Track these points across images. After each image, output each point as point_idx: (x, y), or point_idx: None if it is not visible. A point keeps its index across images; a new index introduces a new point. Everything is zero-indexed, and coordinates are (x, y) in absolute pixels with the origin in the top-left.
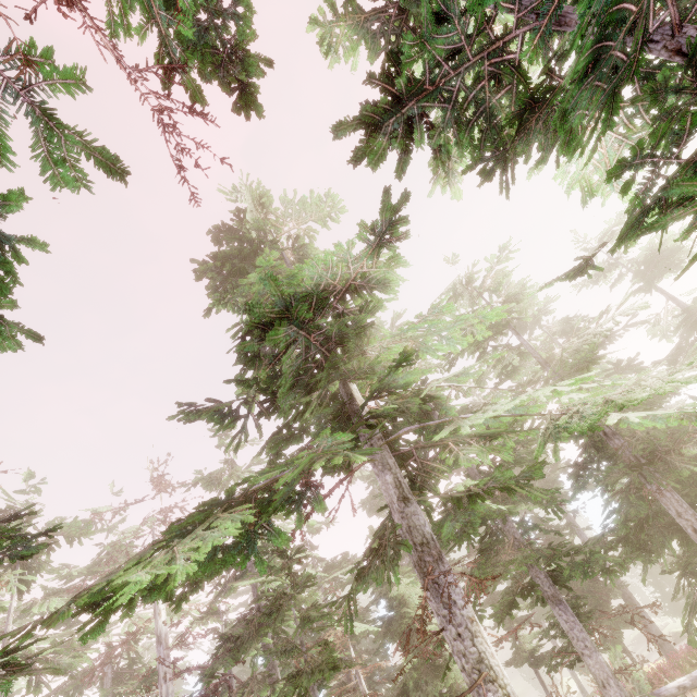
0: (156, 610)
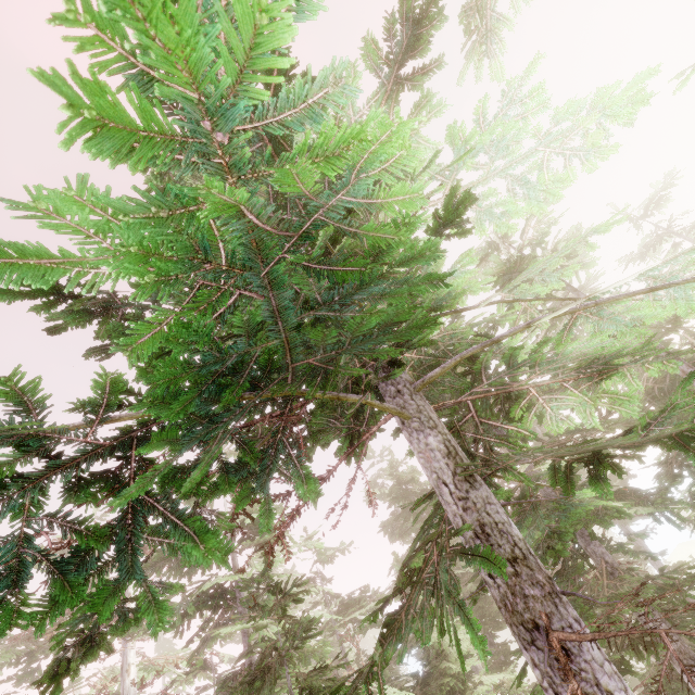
0: (123, 665)
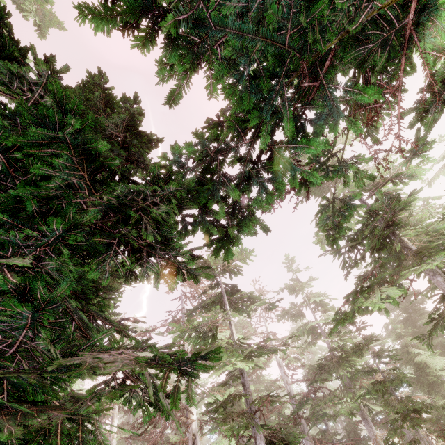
0: None
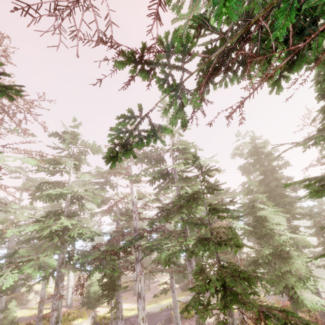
0: (132, 191)
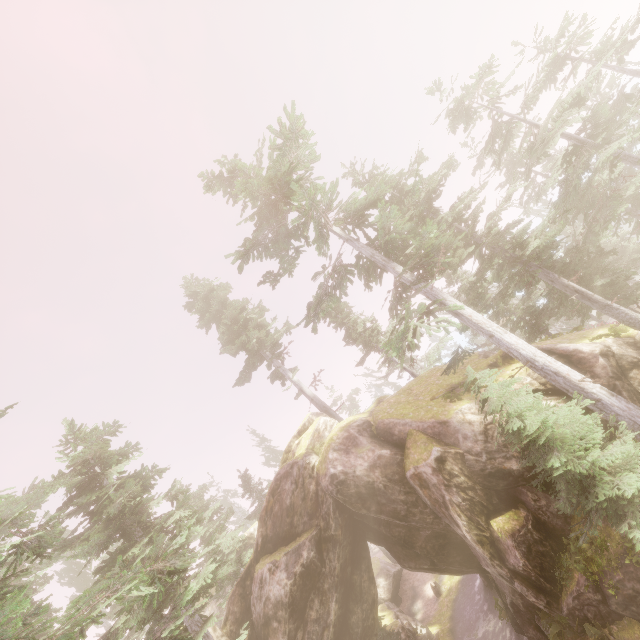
0: None
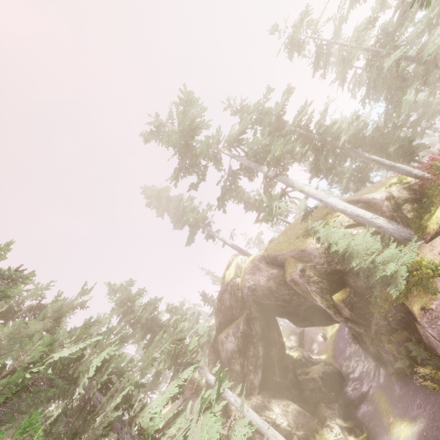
0: None
